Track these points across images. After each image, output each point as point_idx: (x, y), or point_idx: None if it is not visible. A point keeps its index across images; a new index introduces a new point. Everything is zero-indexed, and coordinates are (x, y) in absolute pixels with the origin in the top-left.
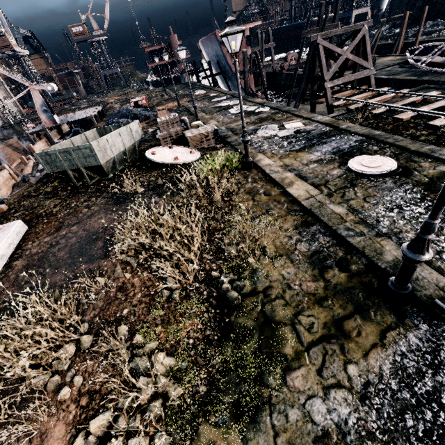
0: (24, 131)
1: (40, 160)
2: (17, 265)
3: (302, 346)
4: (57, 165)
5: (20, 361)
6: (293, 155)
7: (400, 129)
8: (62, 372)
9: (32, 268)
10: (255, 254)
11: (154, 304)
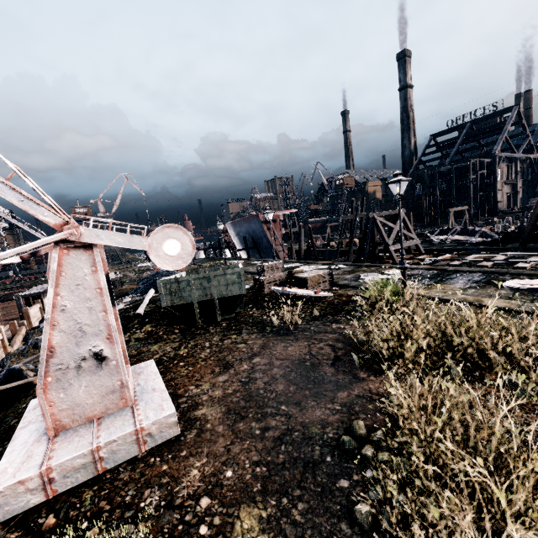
0: None
1: (162, 289)
2: (209, 414)
3: None
4: (182, 296)
5: None
6: (435, 287)
7: None
8: None
9: (248, 411)
10: None
11: (533, 408)
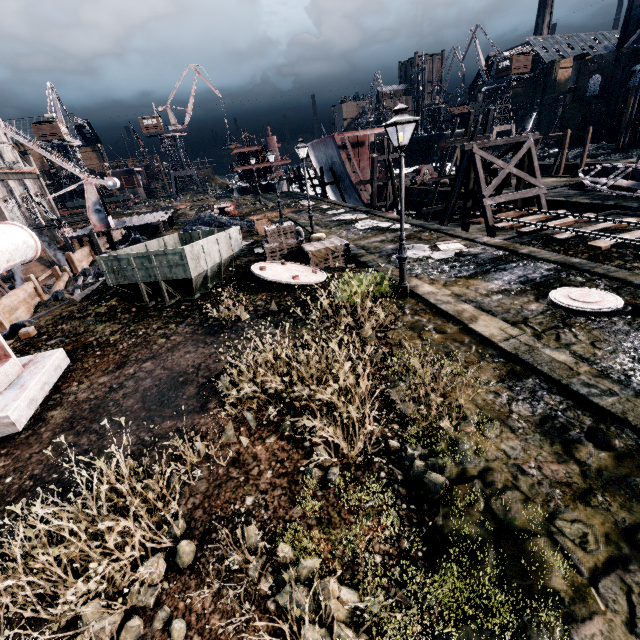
0: (54, 237)
1: (104, 266)
2: (55, 418)
3: (581, 576)
4: (126, 275)
5: (91, 582)
6: (462, 282)
7: (600, 259)
8: (146, 610)
9: (80, 423)
10: (450, 416)
11: (298, 491)
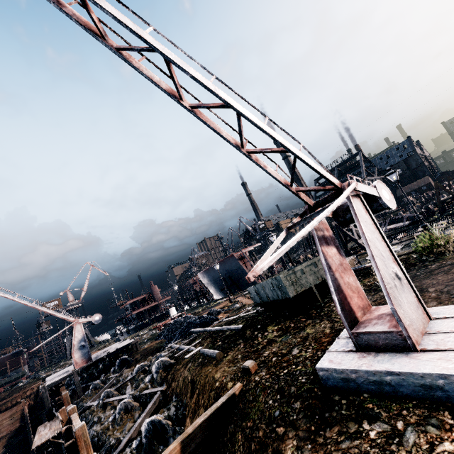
0: None
1: (285, 281)
2: None
3: None
4: (301, 283)
5: None
6: None
7: None
8: None
9: None
10: None
11: None
